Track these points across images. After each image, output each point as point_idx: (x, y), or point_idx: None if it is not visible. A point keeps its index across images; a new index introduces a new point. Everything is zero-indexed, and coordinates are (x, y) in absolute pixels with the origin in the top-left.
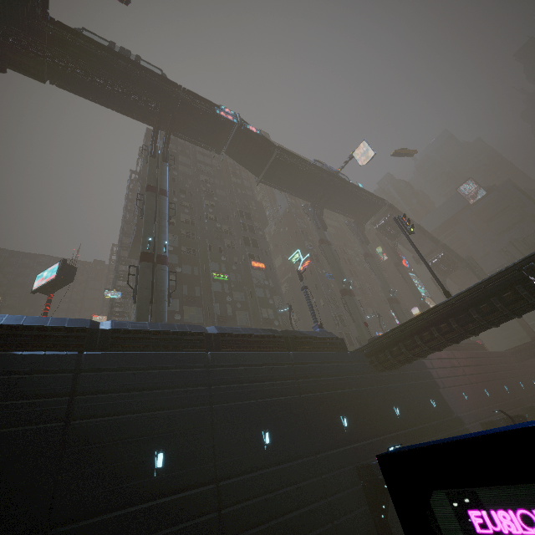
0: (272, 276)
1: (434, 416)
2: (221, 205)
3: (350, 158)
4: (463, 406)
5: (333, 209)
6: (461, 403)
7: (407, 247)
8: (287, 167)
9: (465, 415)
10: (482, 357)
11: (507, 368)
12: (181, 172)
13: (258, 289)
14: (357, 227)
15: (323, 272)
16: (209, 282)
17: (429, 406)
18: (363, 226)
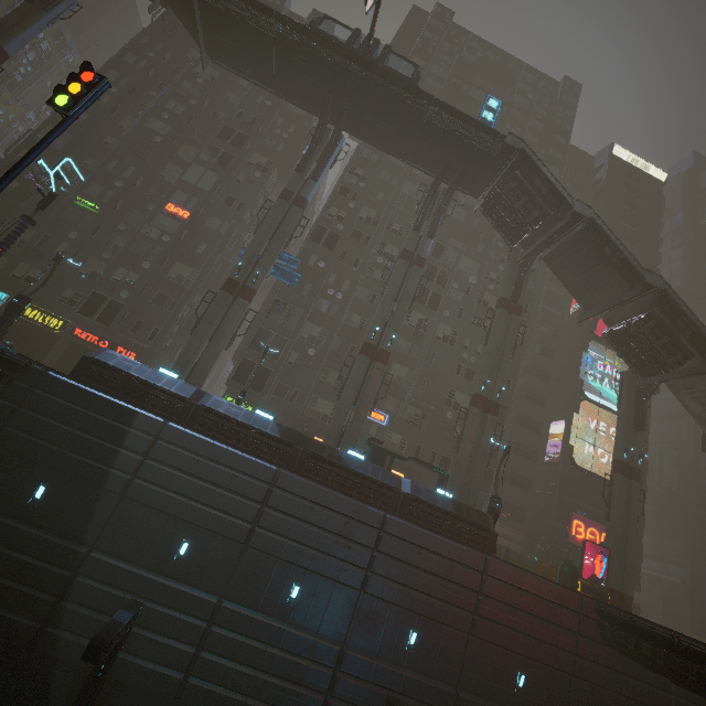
0: (215, 240)
1: (4, 506)
2: (218, 118)
3: (377, 0)
4: (140, 553)
5: (374, 144)
6: (141, 544)
7: (562, 277)
8: (232, 25)
9: (103, 562)
10: (413, 543)
11: (506, 619)
12: (186, 60)
13: (144, 243)
14: (427, 196)
15: (320, 265)
16: (64, 205)
17: (17, 488)
18: (446, 196)
